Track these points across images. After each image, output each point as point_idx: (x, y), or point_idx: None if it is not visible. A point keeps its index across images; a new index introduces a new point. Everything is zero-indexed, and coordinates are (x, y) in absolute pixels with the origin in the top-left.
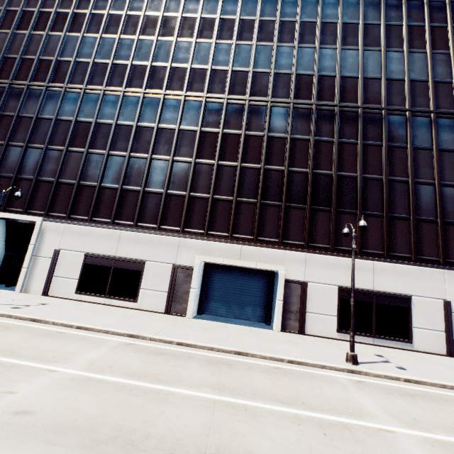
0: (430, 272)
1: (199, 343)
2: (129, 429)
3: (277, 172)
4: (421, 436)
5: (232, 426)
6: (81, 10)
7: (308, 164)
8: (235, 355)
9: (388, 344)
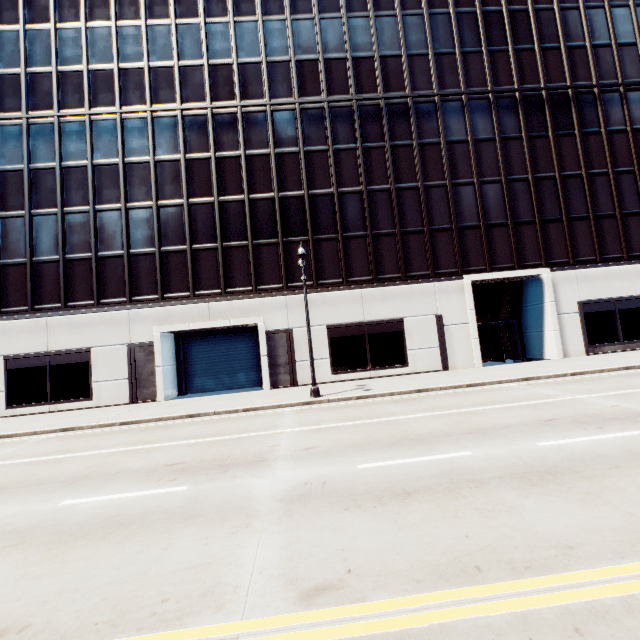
0: (421, 289)
1: (147, 418)
2: (8, 482)
3: (236, 203)
4: (306, 429)
5: (119, 460)
6: None
7: (273, 187)
8: (186, 418)
9: (385, 373)
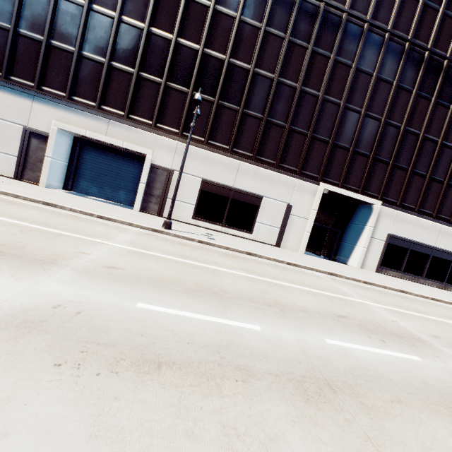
0: (286, 179)
1: (5, 191)
2: None
3: (164, 39)
4: (131, 249)
5: None
6: None
7: (201, 40)
8: (42, 204)
9: (233, 233)
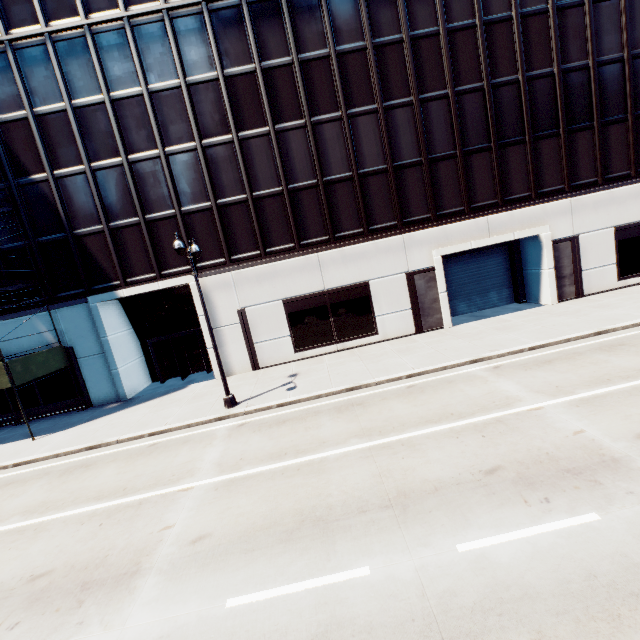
0: None
1: (550, 340)
2: None
3: (510, 86)
4: None
5: None
6: None
7: (553, 59)
8: (595, 336)
9: None
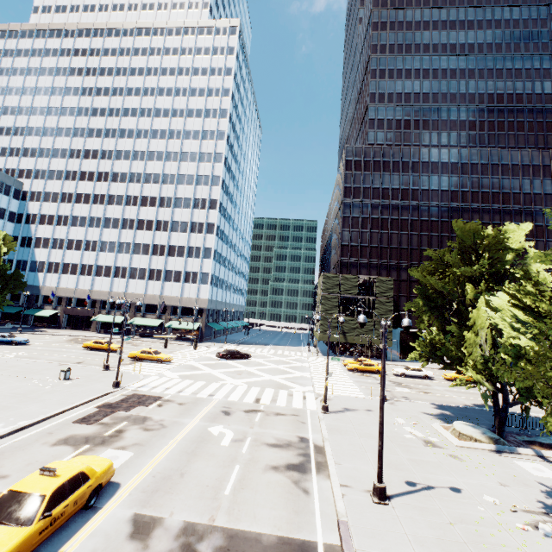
0: None
1: None
2: None
3: None
4: None
5: None
6: (414, 218)
7: None
8: None
9: None
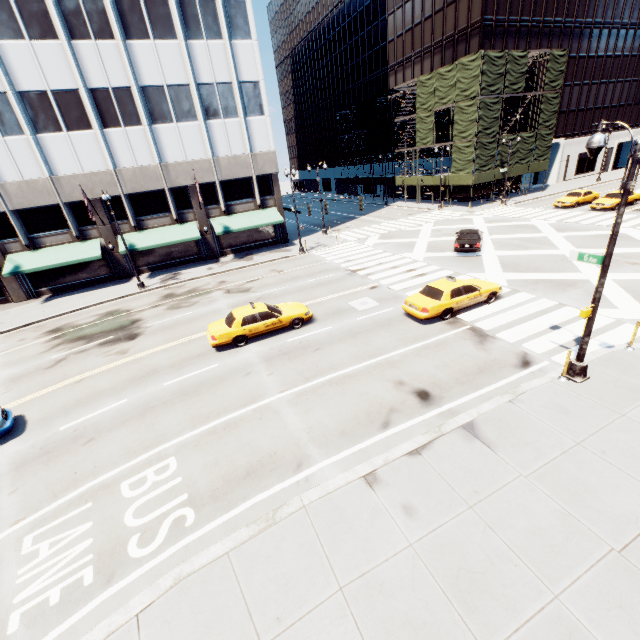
0: None
1: None
2: None
3: None
4: None
5: None
6: None
7: None
8: None
9: None
